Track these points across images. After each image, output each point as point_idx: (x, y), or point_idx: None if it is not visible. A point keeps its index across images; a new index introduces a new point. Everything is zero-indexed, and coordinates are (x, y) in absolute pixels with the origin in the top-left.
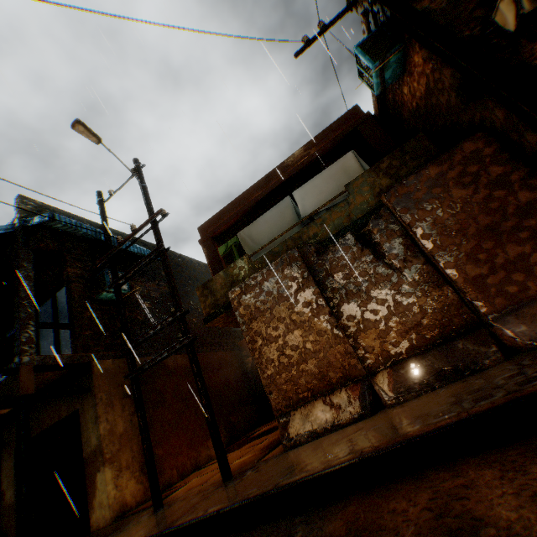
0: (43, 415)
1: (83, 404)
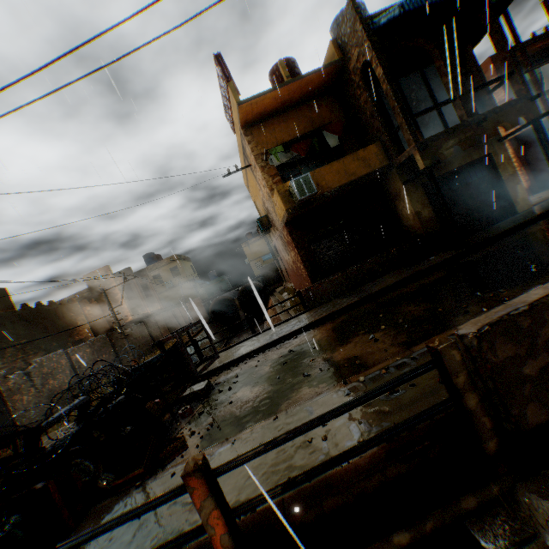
0: (449, 159)
1: (493, 150)
